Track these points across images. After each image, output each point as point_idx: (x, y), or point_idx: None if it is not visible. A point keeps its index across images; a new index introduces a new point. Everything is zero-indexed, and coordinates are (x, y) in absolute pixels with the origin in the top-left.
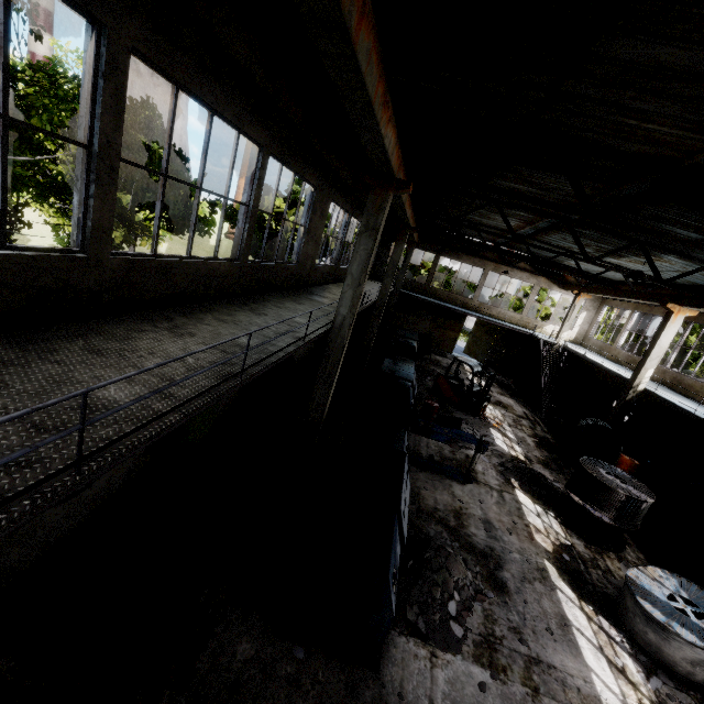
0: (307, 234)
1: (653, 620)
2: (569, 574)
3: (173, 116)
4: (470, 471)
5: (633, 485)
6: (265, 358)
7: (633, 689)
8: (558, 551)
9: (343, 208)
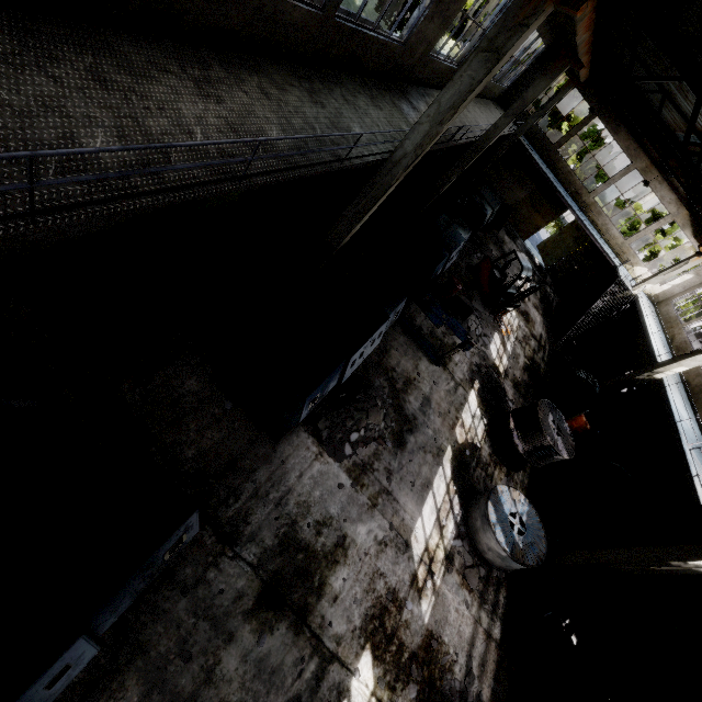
0: (436, 4)
1: (487, 518)
2: (459, 463)
3: None
4: (443, 357)
5: (564, 440)
6: (278, 170)
7: (439, 537)
8: (465, 446)
9: None
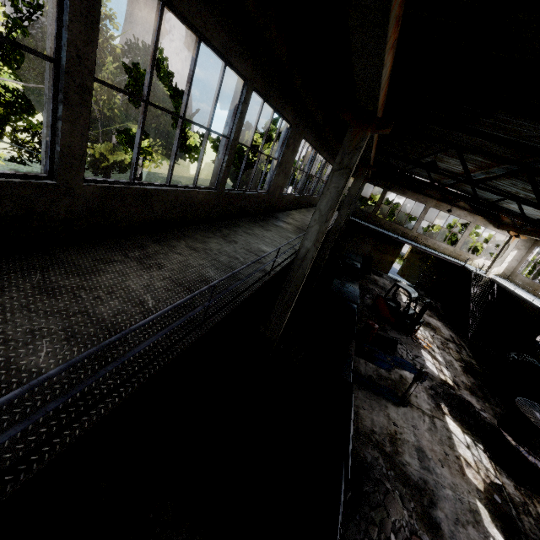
0: (279, 167)
1: None
2: (501, 520)
3: (156, 36)
4: (406, 396)
5: None
6: (229, 301)
7: None
8: (489, 491)
9: (312, 145)
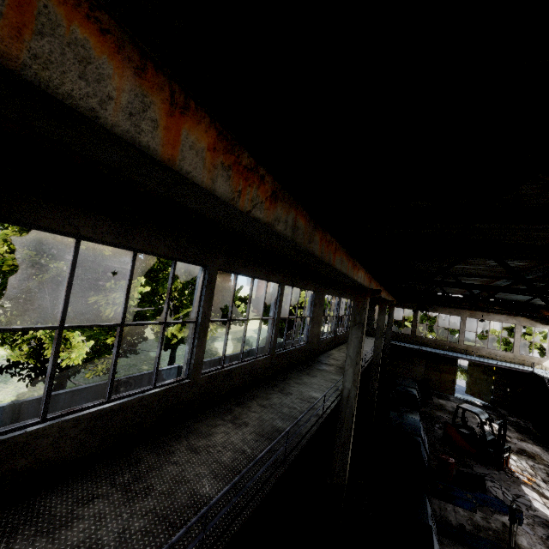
0: (312, 321)
1: None
2: None
3: (234, 289)
4: (512, 547)
5: None
6: (297, 443)
7: None
8: None
9: (334, 295)
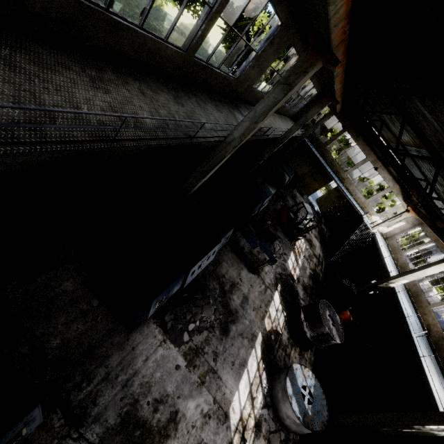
0: (256, 60)
1: (286, 391)
2: (266, 345)
3: None
4: (257, 268)
5: (337, 329)
6: (142, 139)
7: (251, 408)
8: (271, 332)
9: (299, 54)
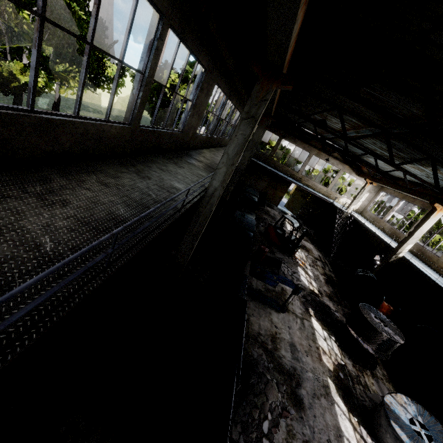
0: (193, 109)
1: (400, 441)
2: (342, 390)
3: None
4: (285, 305)
5: (391, 328)
6: (137, 242)
7: None
8: (336, 370)
9: (223, 91)
